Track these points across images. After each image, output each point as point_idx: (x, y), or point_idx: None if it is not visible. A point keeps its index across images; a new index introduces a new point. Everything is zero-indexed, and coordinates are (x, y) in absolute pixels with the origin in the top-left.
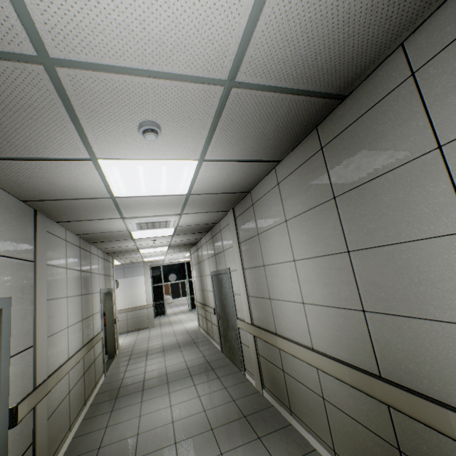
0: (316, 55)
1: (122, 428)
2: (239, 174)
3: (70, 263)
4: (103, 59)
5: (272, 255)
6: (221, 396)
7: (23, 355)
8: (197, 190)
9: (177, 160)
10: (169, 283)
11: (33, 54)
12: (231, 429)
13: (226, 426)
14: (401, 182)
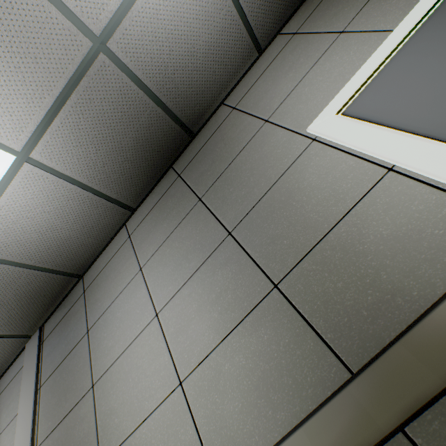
0: (175, 71)
1: None
2: (76, 219)
3: None
4: None
5: (114, 344)
6: None
7: None
8: None
9: None
10: None
11: None
12: None
13: None
14: (253, 150)
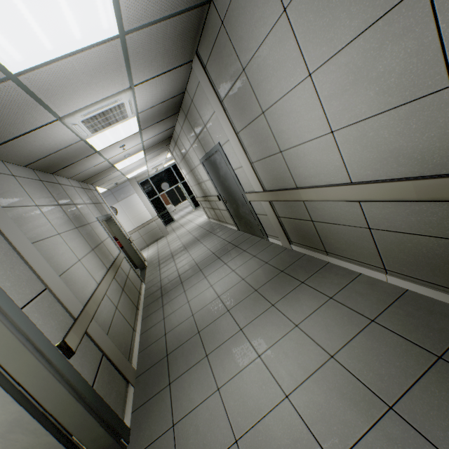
0: None
1: (178, 315)
2: None
3: (38, 200)
4: None
5: (272, 89)
6: (254, 263)
7: (38, 300)
8: (131, 18)
9: None
10: (166, 194)
11: None
12: (273, 285)
13: (268, 284)
14: None
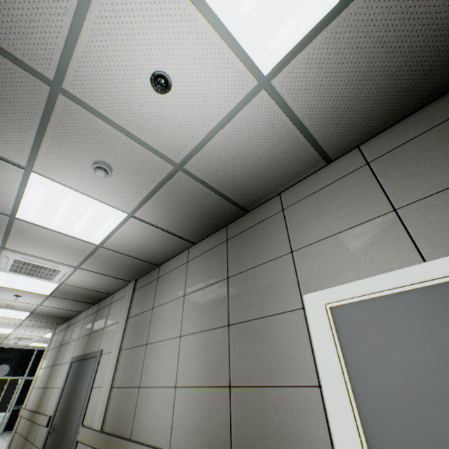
0: (235, 177)
1: None
2: (158, 242)
3: None
4: (101, 109)
5: (160, 331)
6: None
7: None
8: (111, 244)
9: (109, 206)
10: None
11: (50, 78)
12: None
13: None
14: (271, 270)
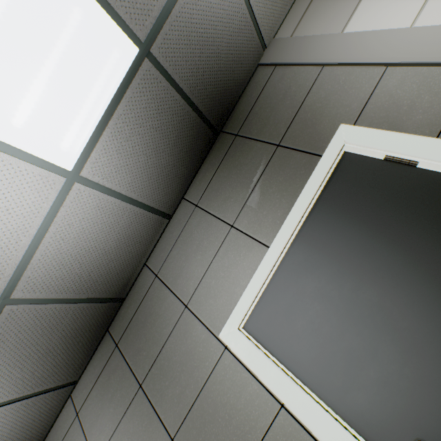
0: (90, 273)
1: None
2: (13, 426)
3: None
4: None
5: None
6: None
7: None
8: None
9: None
10: None
11: None
12: None
13: None
14: (179, 338)
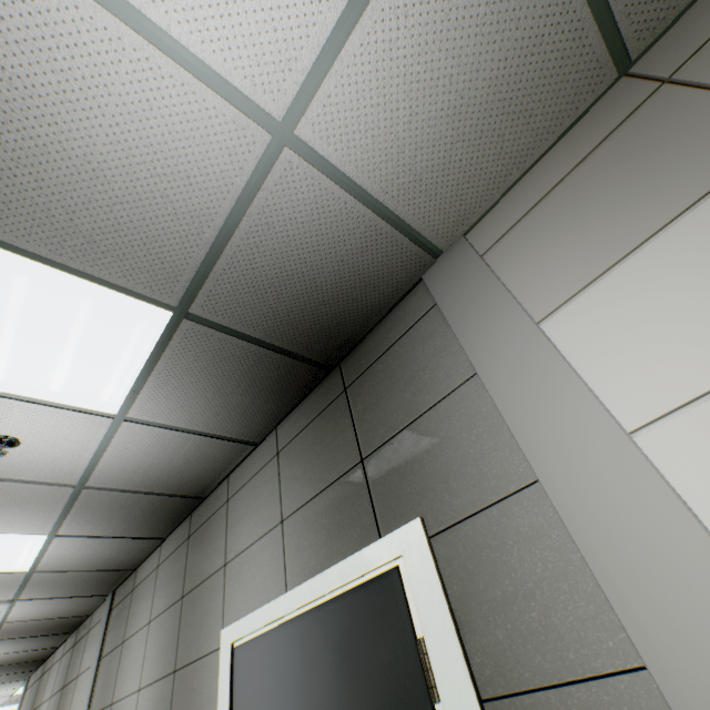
0: (159, 477)
1: None
2: (113, 549)
3: None
4: None
5: (125, 681)
6: None
7: None
8: (48, 566)
9: (17, 533)
10: None
11: None
12: None
13: None
14: (211, 590)
